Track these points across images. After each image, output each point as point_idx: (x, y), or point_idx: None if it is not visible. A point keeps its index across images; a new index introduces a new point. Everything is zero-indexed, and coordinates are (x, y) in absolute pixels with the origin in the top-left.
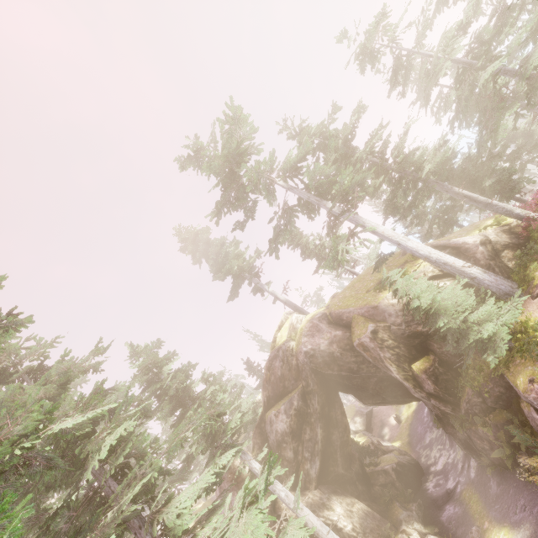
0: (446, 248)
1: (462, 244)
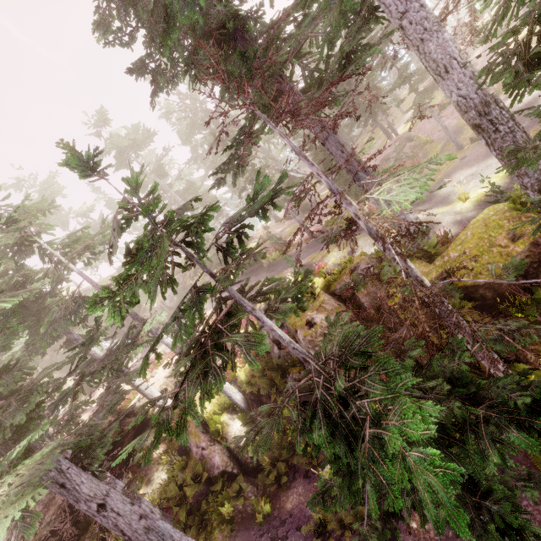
0: None
1: None
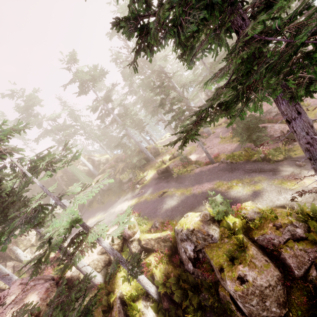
0: (91, 159)
1: (94, 159)
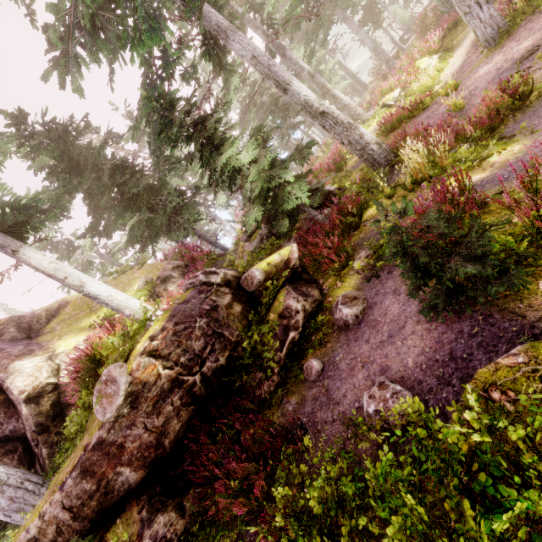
0: None
1: (8, 389)
